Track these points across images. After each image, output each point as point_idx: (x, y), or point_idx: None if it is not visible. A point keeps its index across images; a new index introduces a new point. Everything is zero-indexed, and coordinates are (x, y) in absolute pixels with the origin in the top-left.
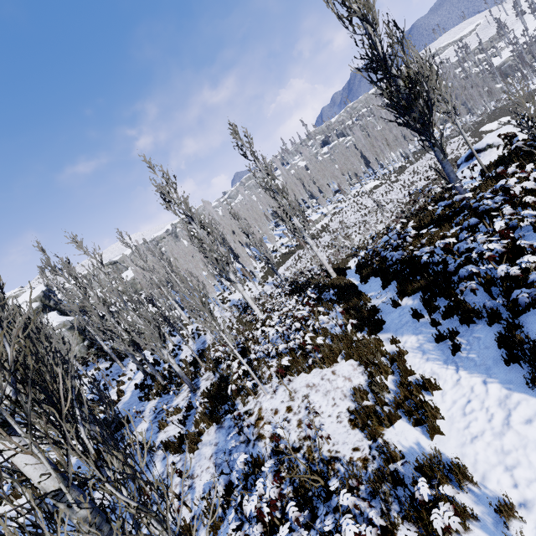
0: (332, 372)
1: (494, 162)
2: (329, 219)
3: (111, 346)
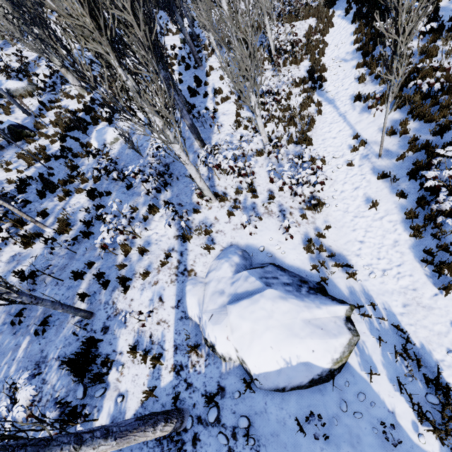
0: (305, 22)
1: None
2: None
3: None
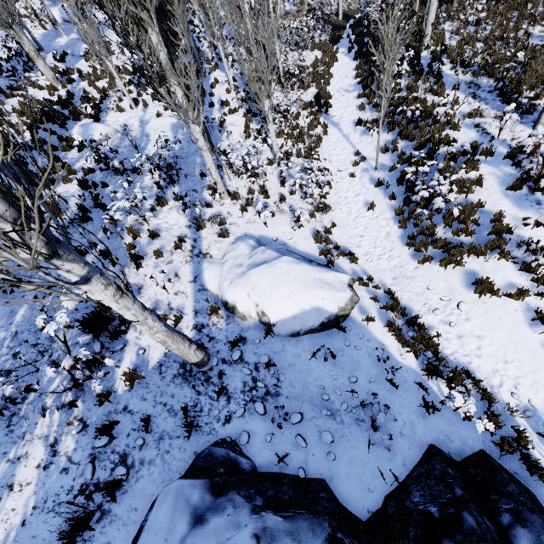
0: (311, 53)
1: None
2: None
3: None
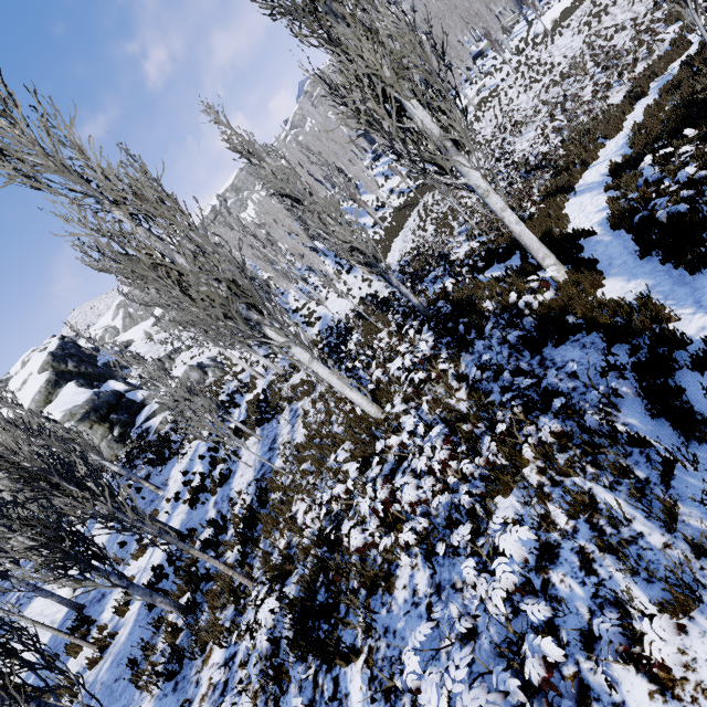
0: None
1: None
2: (472, 118)
3: (155, 429)
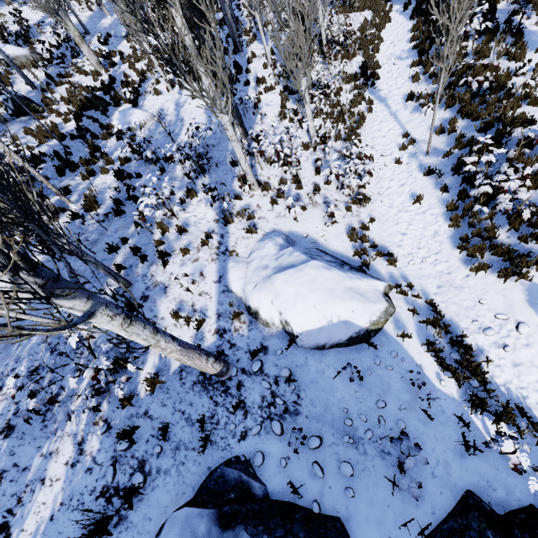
0: (360, 14)
1: None
2: None
3: None
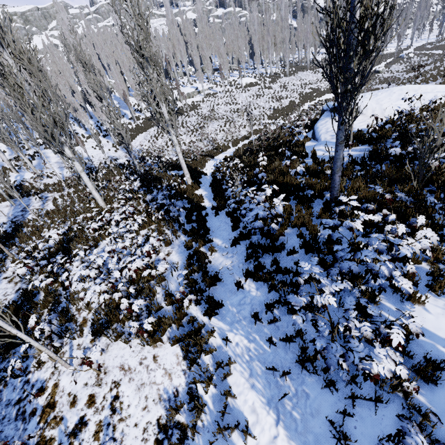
0: (154, 357)
1: (356, 135)
2: (201, 99)
3: None
